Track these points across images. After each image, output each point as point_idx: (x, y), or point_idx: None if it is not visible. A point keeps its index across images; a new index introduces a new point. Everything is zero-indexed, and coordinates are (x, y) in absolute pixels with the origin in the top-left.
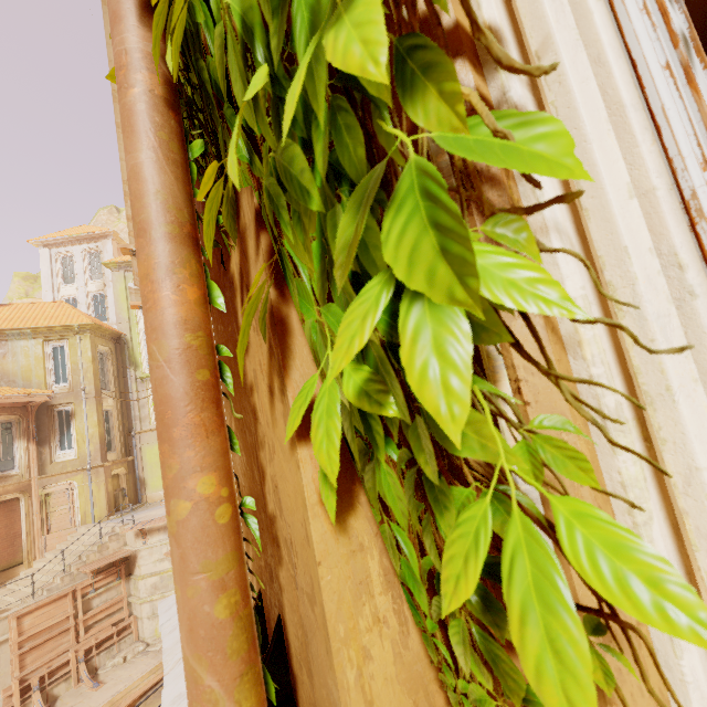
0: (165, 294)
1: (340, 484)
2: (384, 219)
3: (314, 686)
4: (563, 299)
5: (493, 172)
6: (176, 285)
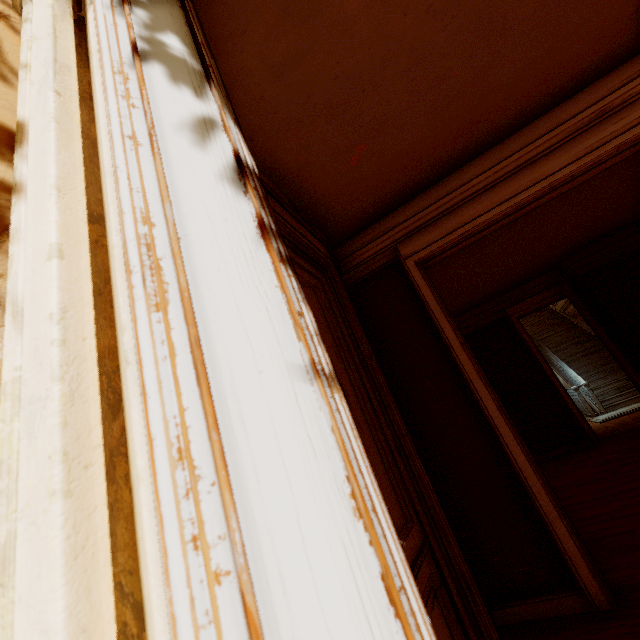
0: None
1: None
2: None
3: None
4: None
5: None
6: None
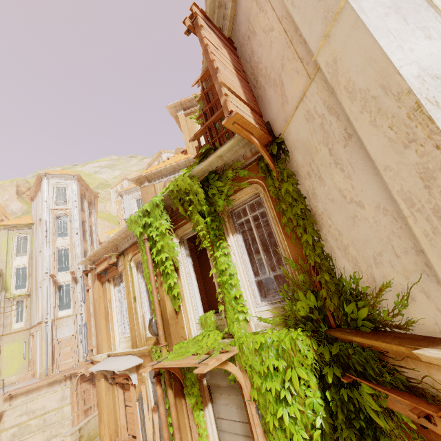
0: (153, 278)
1: (166, 292)
2: (170, 276)
3: (163, 309)
4: (177, 281)
5: (177, 270)
6: (154, 277)
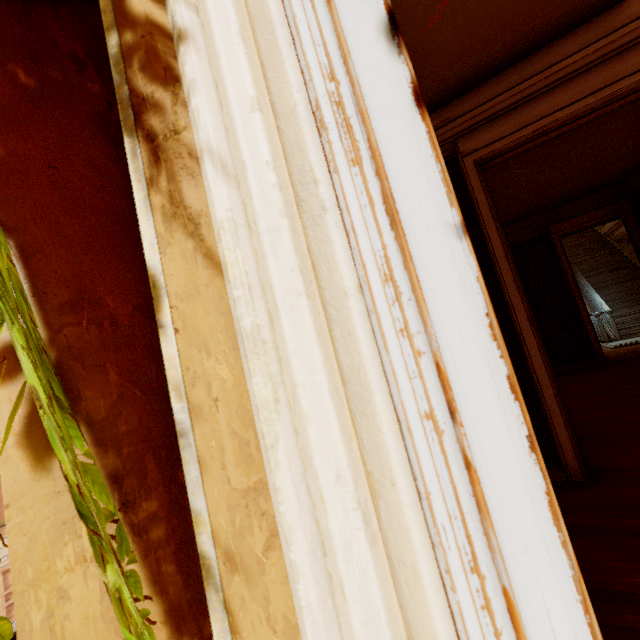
0: None
1: None
2: None
3: None
4: None
5: (156, 98)
6: None
